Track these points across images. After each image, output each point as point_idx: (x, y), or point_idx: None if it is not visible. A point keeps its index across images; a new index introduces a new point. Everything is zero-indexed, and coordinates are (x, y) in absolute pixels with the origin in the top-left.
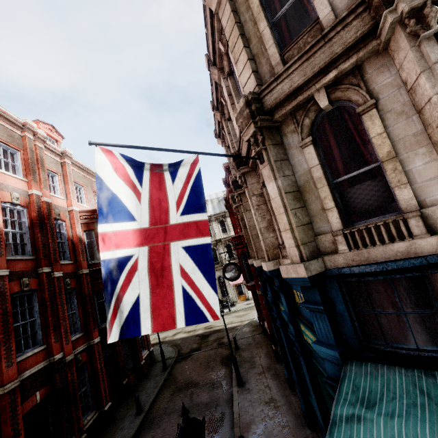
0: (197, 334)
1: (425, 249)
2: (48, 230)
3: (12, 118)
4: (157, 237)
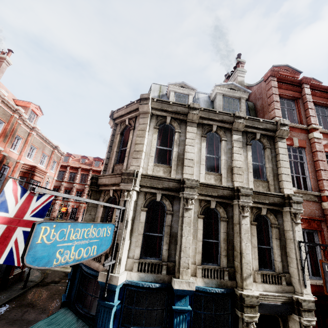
0: (66, 271)
1: (100, 269)
2: None
3: (12, 105)
4: (13, 222)
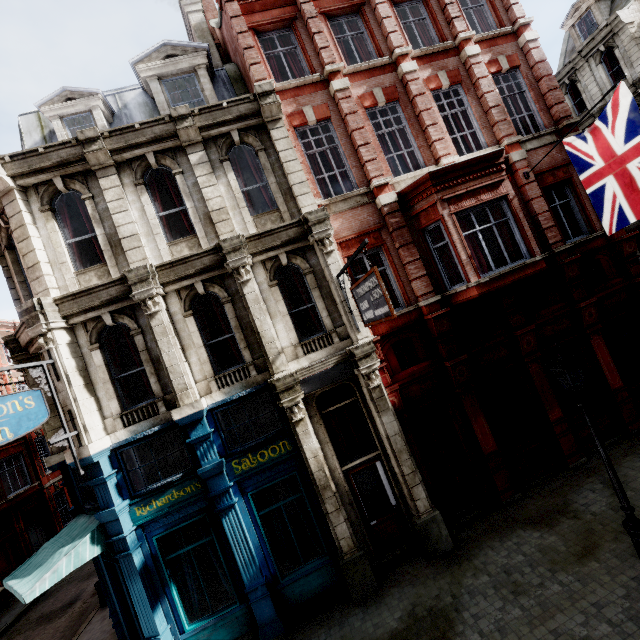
0: None
1: None
2: None
3: None
4: None
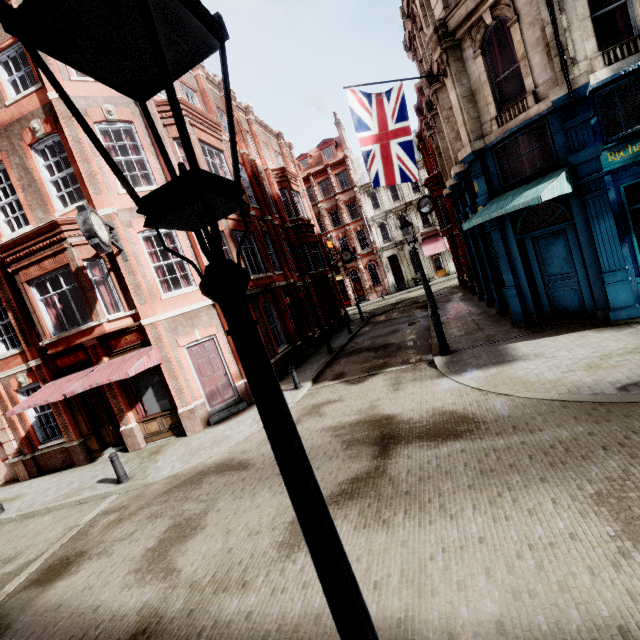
0: (389, 304)
1: (533, 114)
2: (261, 185)
3: (212, 79)
4: (383, 138)
